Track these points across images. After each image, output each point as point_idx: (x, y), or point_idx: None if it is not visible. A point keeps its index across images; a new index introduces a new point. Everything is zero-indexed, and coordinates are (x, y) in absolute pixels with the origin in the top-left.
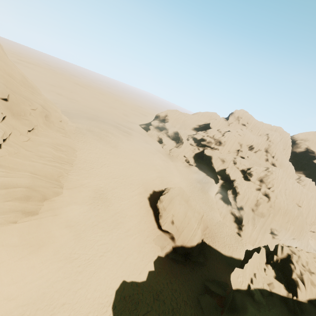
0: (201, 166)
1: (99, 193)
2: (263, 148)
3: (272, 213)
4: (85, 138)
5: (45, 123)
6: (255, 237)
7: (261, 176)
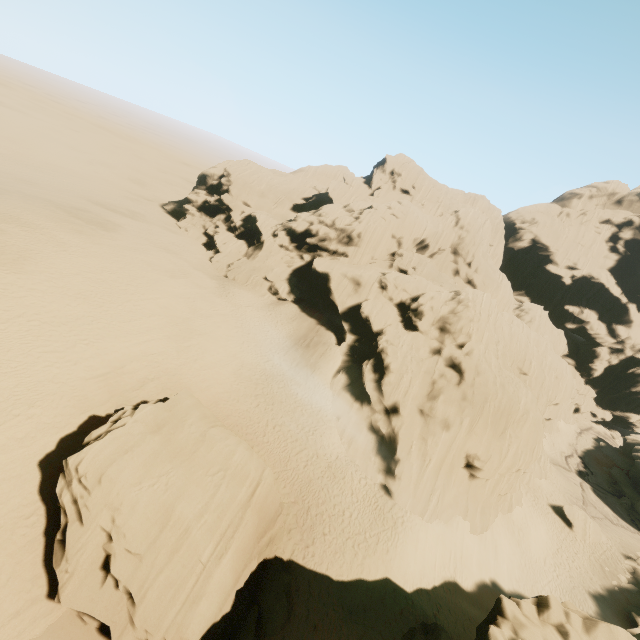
0: (308, 301)
1: None
2: (449, 246)
3: (468, 416)
4: None
5: None
6: (427, 490)
7: (444, 316)
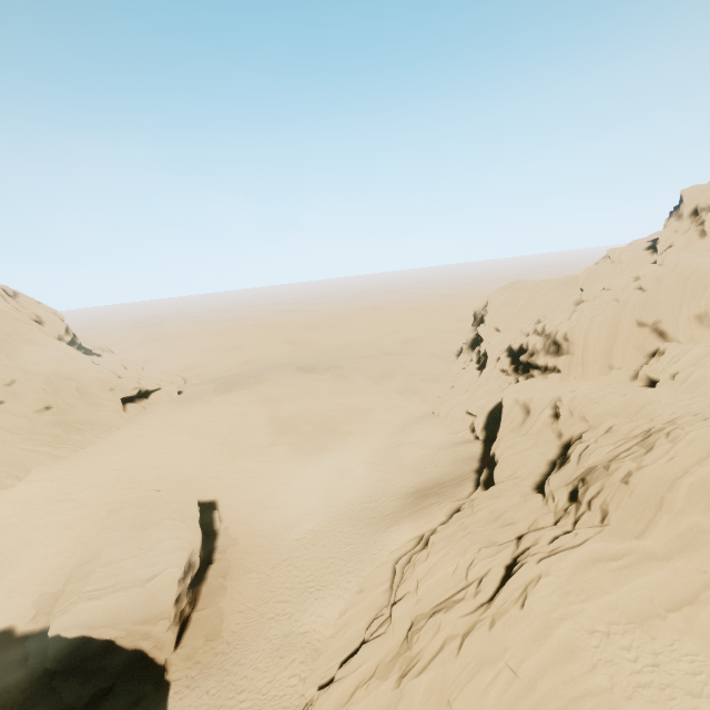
0: None
1: (61, 492)
2: None
3: (430, 670)
4: (165, 408)
5: (78, 398)
6: None
7: (589, 466)
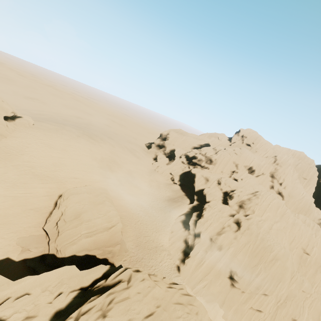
0: (186, 186)
1: None
2: (268, 172)
3: (233, 247)
4: (33, 132)
5: None
6: (199, 276)
7: (243, 200)
